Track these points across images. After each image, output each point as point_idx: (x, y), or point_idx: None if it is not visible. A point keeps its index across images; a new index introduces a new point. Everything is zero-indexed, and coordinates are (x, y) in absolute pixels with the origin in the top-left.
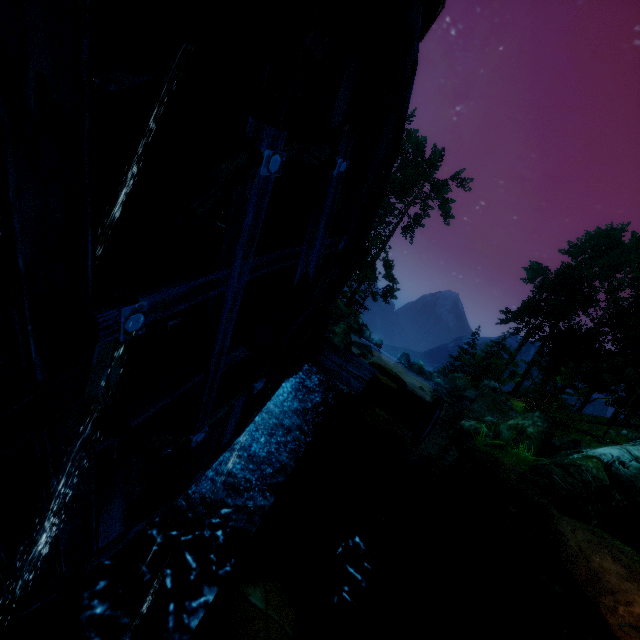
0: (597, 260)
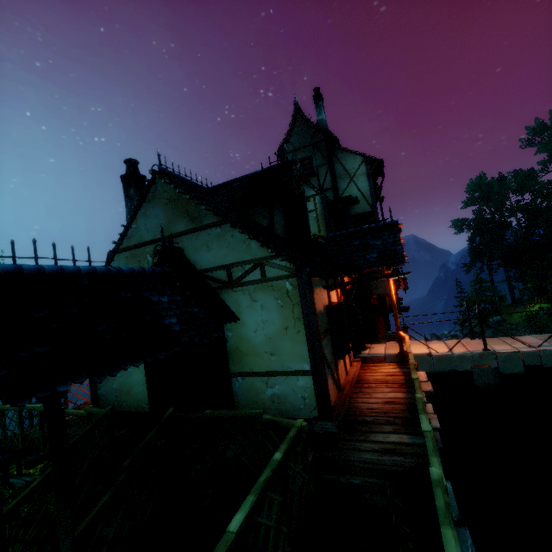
0: (487, 202)
